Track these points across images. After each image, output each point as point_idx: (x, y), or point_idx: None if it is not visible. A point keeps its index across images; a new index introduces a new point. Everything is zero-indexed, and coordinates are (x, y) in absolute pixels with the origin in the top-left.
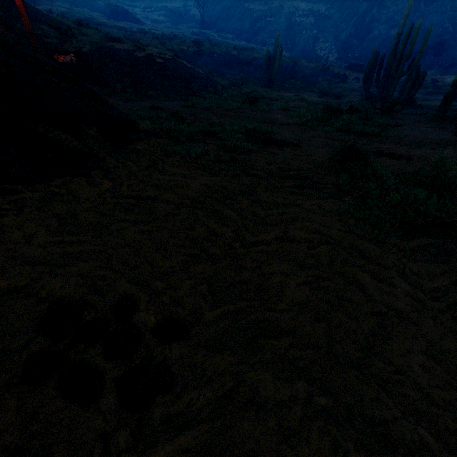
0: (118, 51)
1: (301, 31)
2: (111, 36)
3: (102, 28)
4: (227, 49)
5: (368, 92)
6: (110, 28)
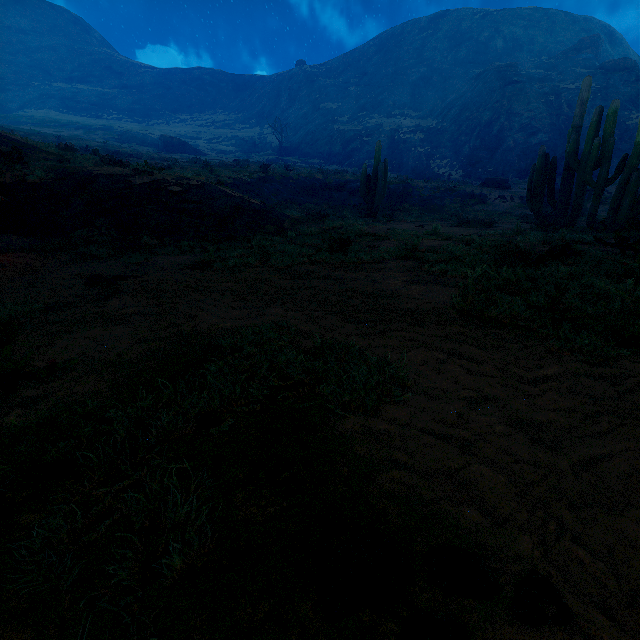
0: (99, 177)
1: (409, 149)
2: (110, 160)
3: (138, 160)
4: (308, 173)
5: (539, 214)
6: (151, 160)
